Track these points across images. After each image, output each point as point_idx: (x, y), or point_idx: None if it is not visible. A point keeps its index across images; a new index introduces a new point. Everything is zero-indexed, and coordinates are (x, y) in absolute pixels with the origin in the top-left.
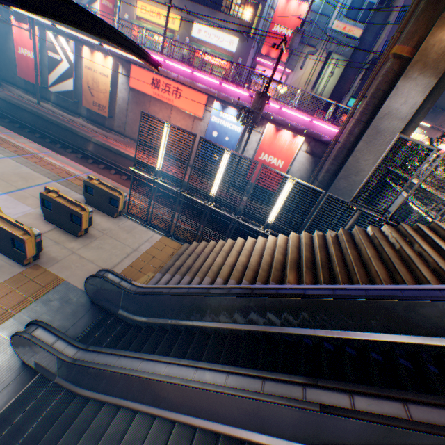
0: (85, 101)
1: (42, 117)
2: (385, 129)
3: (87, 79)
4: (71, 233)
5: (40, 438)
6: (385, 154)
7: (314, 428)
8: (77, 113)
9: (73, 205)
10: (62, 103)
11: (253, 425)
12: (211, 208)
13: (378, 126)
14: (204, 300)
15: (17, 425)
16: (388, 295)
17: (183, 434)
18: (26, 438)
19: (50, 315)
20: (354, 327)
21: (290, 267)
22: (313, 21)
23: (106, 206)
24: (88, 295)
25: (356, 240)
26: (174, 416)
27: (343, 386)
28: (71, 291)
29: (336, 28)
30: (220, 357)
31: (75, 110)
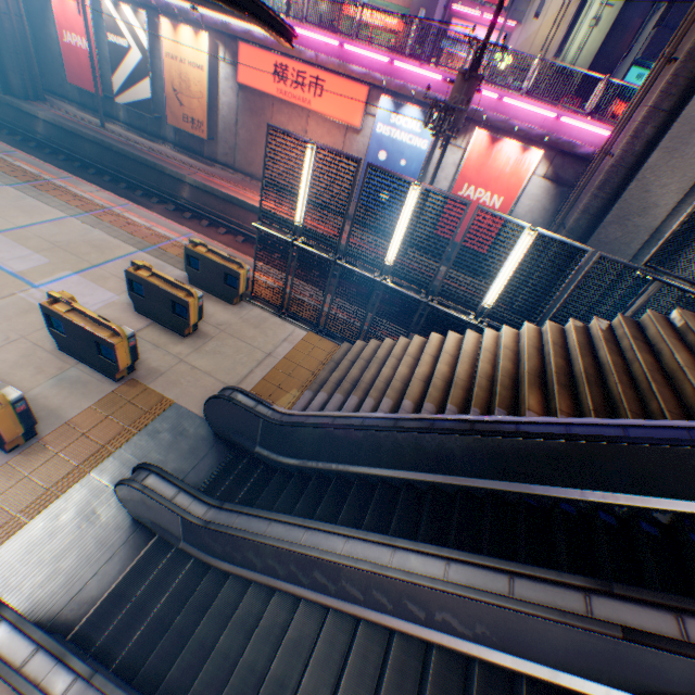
0: (170, 116)
1: (109, 148)
2: None
3: (171, 77)
4: (175, 332)
5: (170, 622)
6: None
7: (605, 659)
8: (160, 137)
9: (174, 288)
10: (137, 123)
11: (490, 640)
12: (385, 285)
13: None
14: (390, 437)
15: (138, 604)
16: None
17: (373, 637)
18: (151, 621)
19: (161, 453)
20: (659, 491)
21: (528, 383)
22: None
23: (219, 288)
24: (210, 425)
25: (650, 336)
26: (359, 612)
27: (664, 601)
28: (185, 419)
29: None
30: (420, 525)
31: (156, 132)
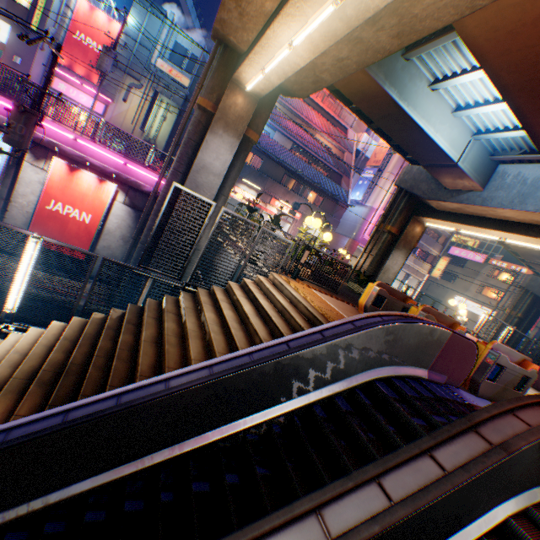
0: None
1: None
2: (204, 184)
3: None
4: None
5: None
6: (166, 205)
7: None
8: None
9: None
10: None
11: None
12: None
13: (197, 180)
14: None
15: None
16: (90, 414)
17: None
18: None
19: None
20: (56, 483)
21: (8, 390)
22: (133, 48)
23: None
24: None
25: (144, 318)
26: None
27: None
28: None
29: (163, 68)
30: None
31: None
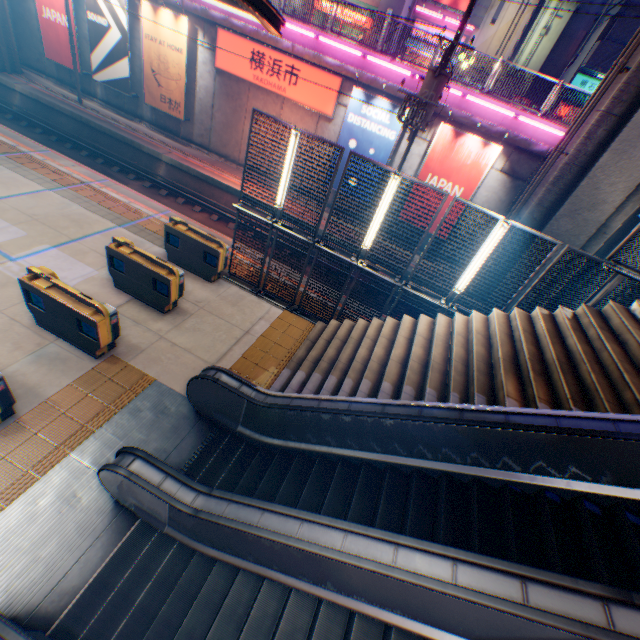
0: (148, 96)
1: (87, 123)
2: None
3: (150, 58)
4: (155, 308)
5: (154, 611)
6: None
7: None
8: (137, 116)
9: (155, 266)
10: (114, 101)
11: None
12: (361, 269)
13: None
14: (377, 423)
15: (122, 592)
16: None
17: (369, 630)
18: (135, 610)
19: (142, 432)
20: None
21: (504, 369)
22: None
23: (198, 265)
24: (191, 404)
25: (614, 327)
26: (354, 605)
27: None
28: (166, 397)
29: None
30: (407, 511)
31: (133, 110)
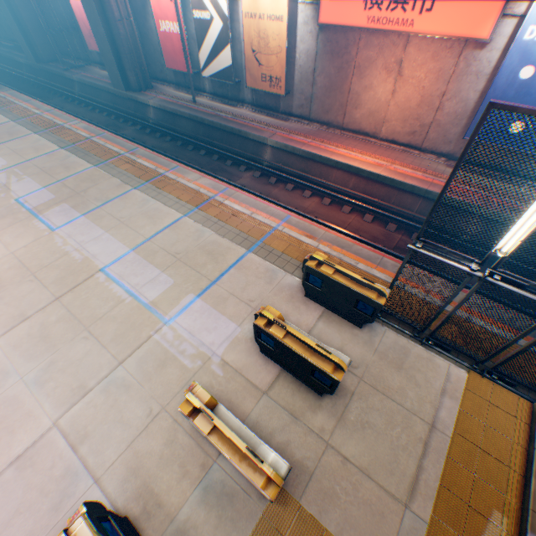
0: (248, 79)
1: (201, 122)
2: None
3: (249, 38)
4: (307, 385)
5: None
6: None
7: None
8: (238, 100)
9: (314, 354)
10: (219, 91)
11: None
12: None
13: None
14: None
15: None
16: None
17: None
18: None
19: None
20: None
21: None
22: None
23: (343, 309)
24: None
25: None
26: None
27: None
28: None
29: None
30: None
31: (235, 96)
